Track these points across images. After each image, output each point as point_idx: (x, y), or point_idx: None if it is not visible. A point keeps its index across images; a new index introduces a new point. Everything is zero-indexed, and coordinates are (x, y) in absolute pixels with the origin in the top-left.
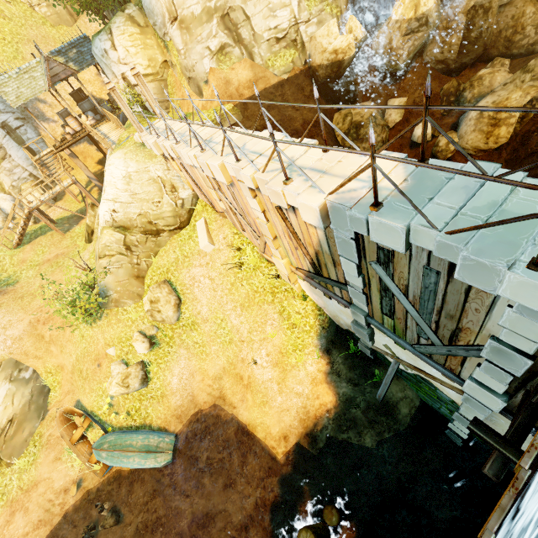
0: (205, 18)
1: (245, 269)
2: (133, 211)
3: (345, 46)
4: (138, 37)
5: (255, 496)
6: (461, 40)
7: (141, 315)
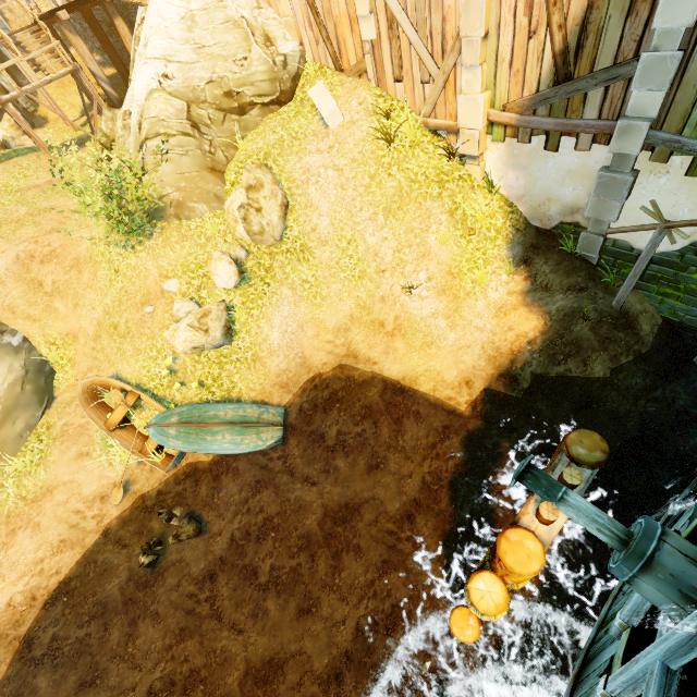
0: None
1: (395, 148)
2: (198, 75)
3: None
4: None
5: (421, 473)
6: None
7: (221, 230)
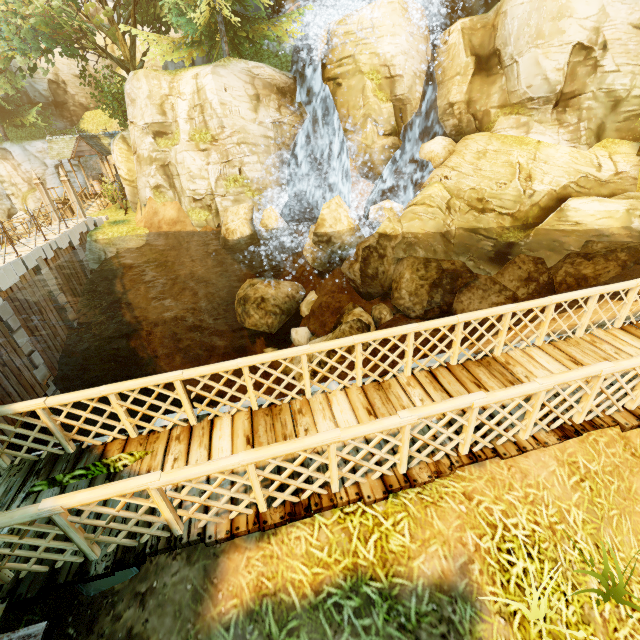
0: (149, 162)
1: None
2: None
3: (232, 229)
4: (125, 152)
5: None
6: (360, 271)
7: None
